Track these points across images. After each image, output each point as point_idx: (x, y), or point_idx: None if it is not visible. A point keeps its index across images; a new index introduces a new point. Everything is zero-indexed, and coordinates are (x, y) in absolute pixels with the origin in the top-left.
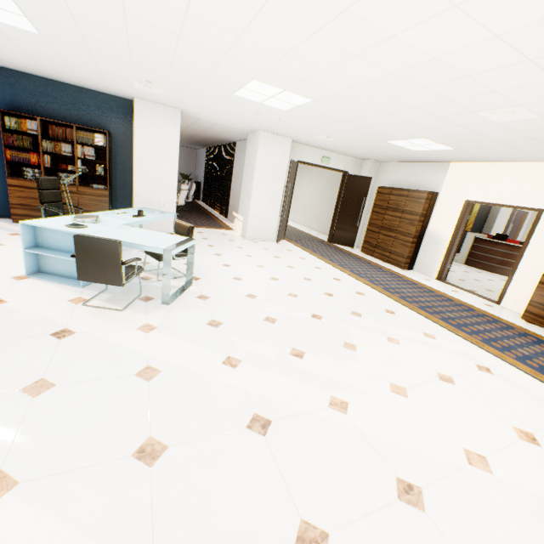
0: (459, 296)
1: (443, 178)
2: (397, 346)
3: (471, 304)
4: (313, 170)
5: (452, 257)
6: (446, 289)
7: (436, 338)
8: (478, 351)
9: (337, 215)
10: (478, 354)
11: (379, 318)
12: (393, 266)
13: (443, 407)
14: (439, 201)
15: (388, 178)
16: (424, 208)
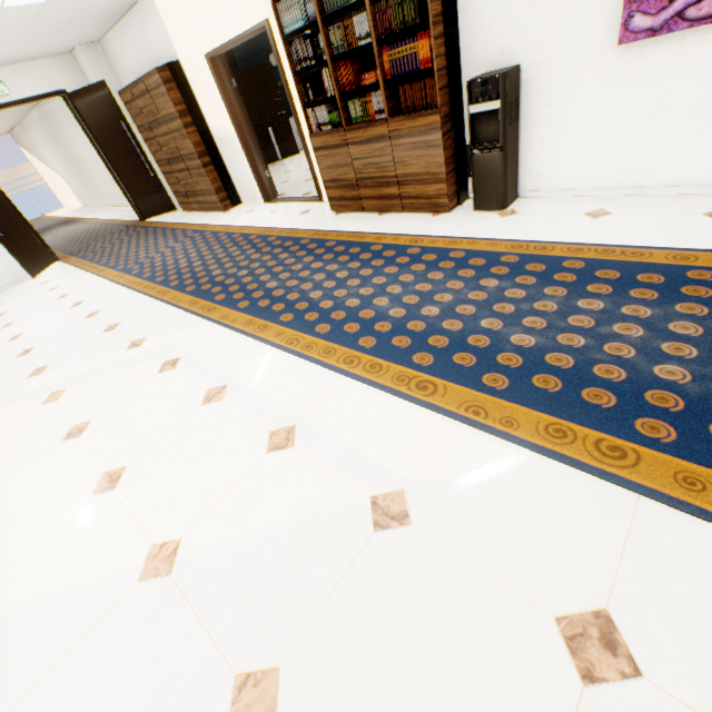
0: (273, 219)
1: (165, 30)
2: (50, 406)
3: (275, 227)
4: (64, 106)
5: (262, 159)
6: (264, 215)
7: (144, 343)
8: (195, 329)
9: (114, 174)
10: (191, 334)
11: (77, 355)
12: (214, 214)
13: (8, 508)
14: (189, 74)
15: (127, 69)
16: (176, 101)
